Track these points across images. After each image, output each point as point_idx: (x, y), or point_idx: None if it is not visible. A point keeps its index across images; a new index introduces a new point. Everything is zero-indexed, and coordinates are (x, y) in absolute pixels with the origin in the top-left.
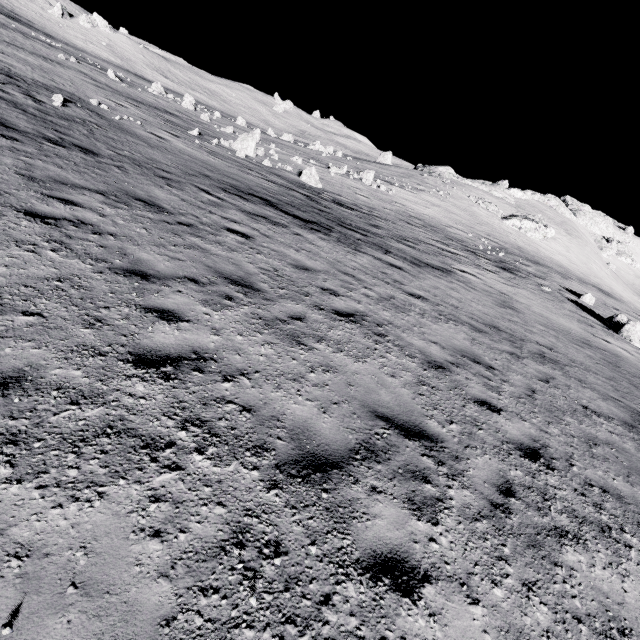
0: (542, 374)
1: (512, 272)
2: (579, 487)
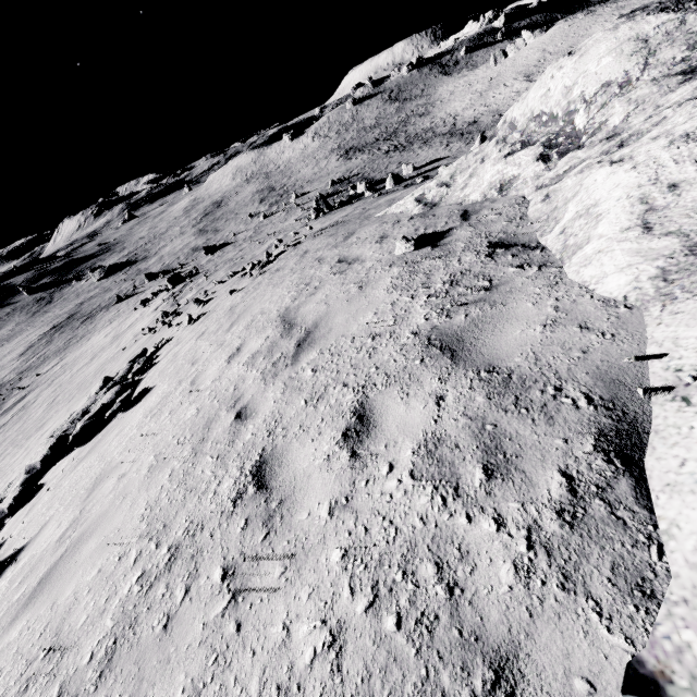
0: None
1: None
2: None
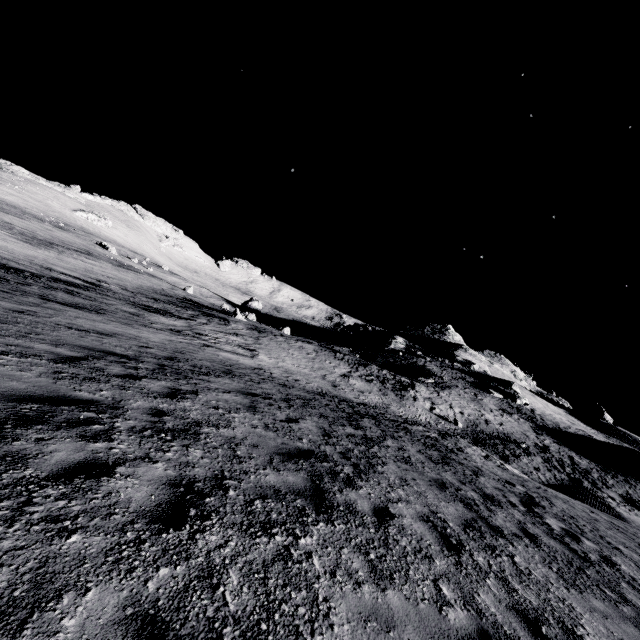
0: (48, 233)
1: (64, 230)
2: (42, 233)
